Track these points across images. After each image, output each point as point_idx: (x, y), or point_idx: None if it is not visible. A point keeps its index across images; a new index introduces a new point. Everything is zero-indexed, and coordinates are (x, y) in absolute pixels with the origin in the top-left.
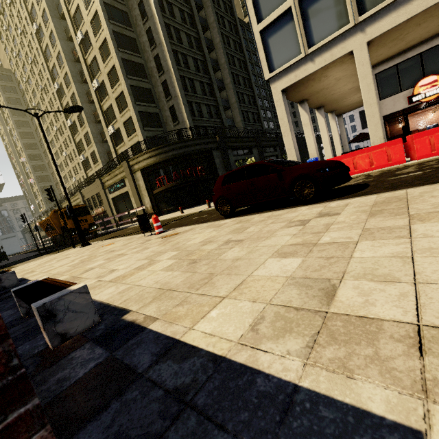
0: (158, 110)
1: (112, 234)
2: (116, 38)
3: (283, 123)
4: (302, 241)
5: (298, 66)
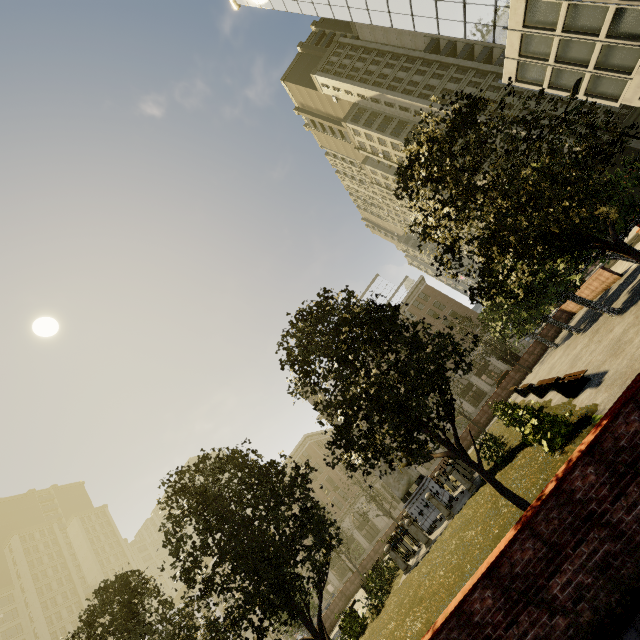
0: None
1: None
2: None
3: None
4: None
5: (634, 84)
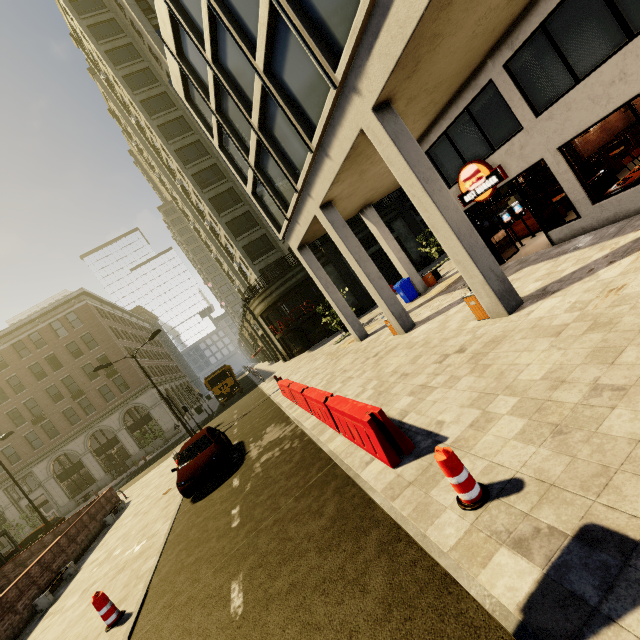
0: (264, 230)
1: (233, 408)
2: (198, 180)
3: (316, 281)
4: (96, 581)
5: (293, 227)
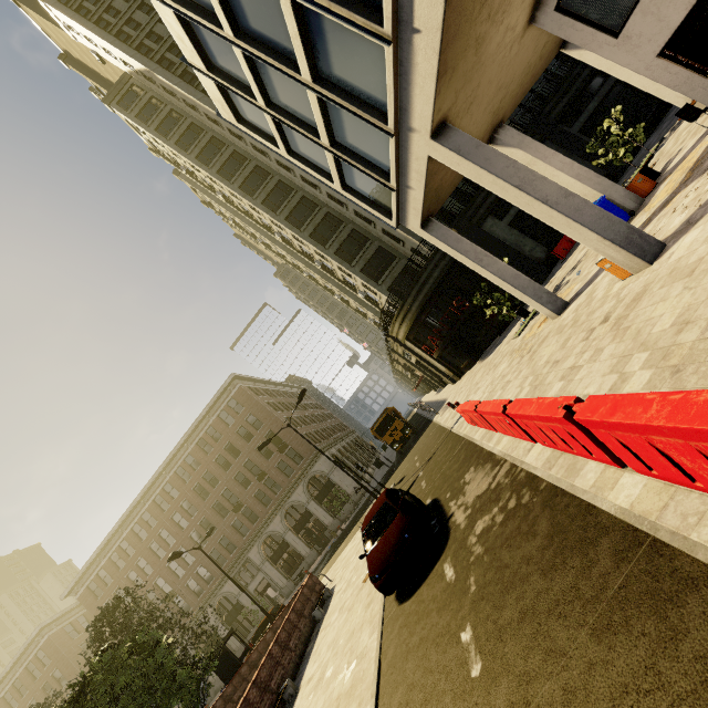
0: (377, 242)
1: (412, 455)
2: (292, 222)
3: (461, 259)
4: None
5: (404, 199)
